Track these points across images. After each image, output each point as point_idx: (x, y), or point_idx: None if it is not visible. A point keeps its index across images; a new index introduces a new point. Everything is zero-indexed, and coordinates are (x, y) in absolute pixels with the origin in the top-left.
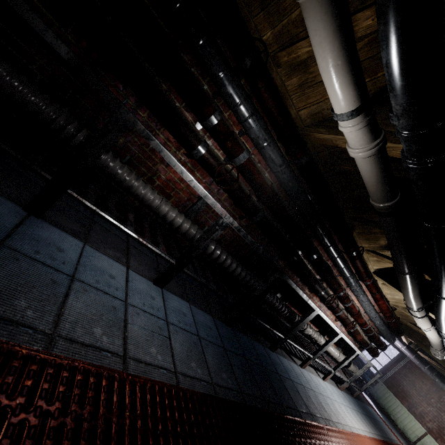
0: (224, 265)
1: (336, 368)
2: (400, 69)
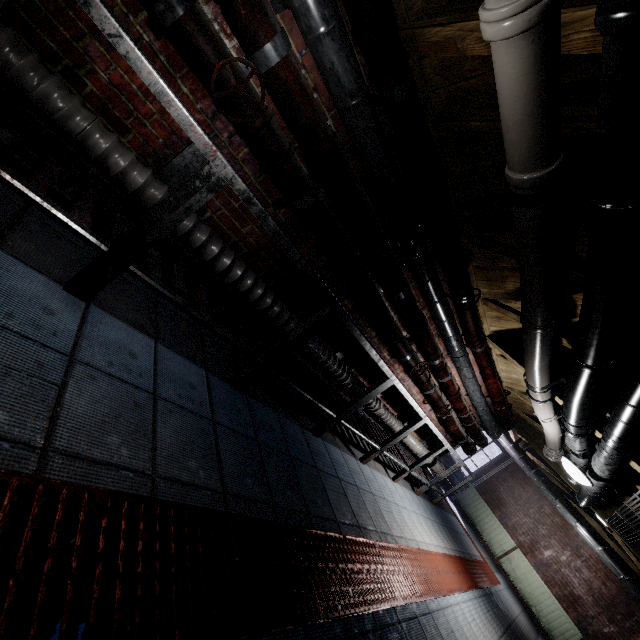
0: (240, 289)
1: (414, 466)
2: None
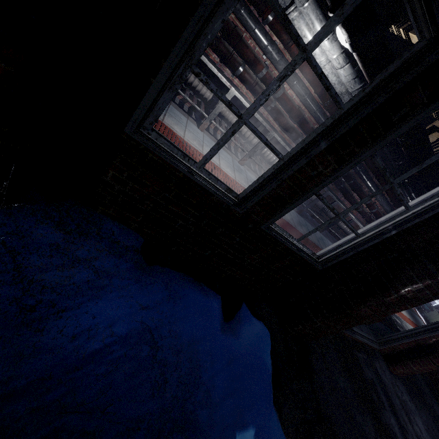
0: None
1: None
2: None
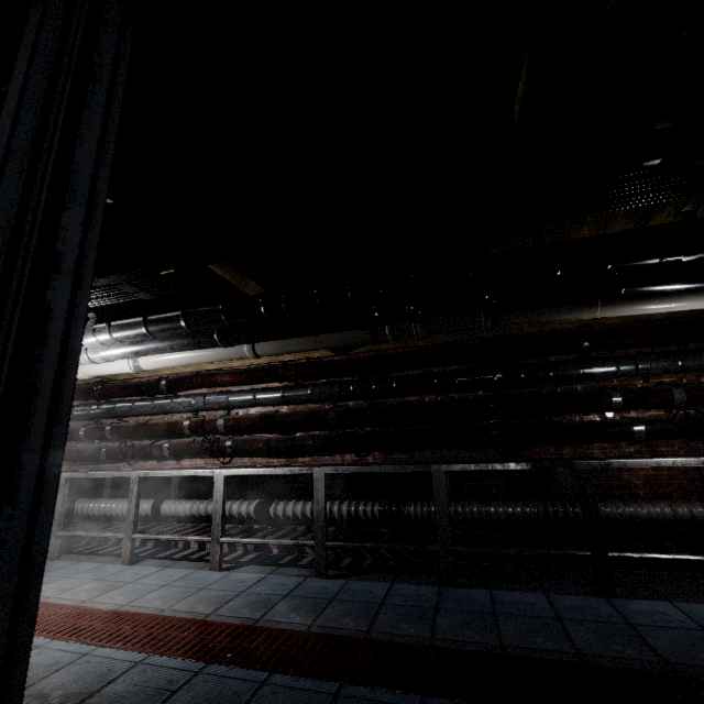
0: None
1: None
2: (702, 285)
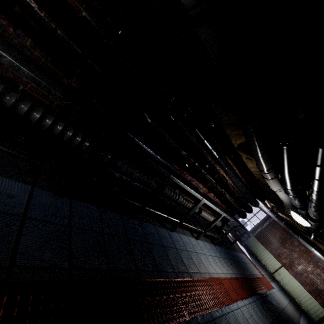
0: (55, 133)
1: (206, 229)
2: None
